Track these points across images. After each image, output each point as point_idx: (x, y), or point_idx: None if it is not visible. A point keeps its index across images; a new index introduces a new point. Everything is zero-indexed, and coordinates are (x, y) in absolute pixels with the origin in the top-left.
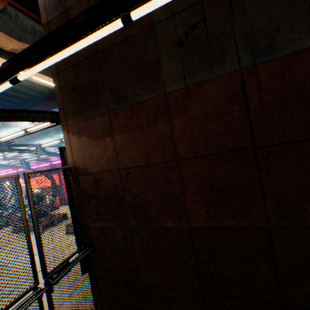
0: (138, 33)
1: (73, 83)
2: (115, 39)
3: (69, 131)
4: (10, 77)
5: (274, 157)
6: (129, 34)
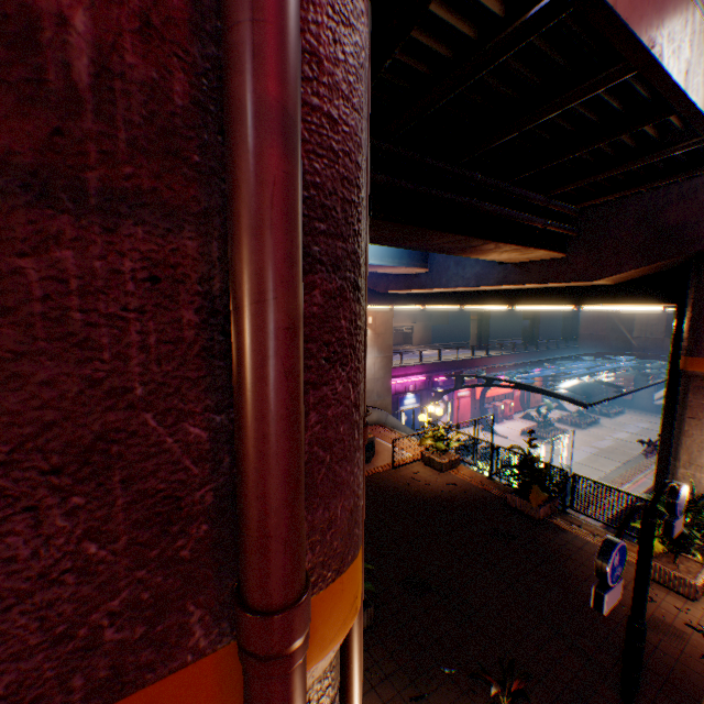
0: None
1: None
2: None
3: None
4: None
5: None
6: None
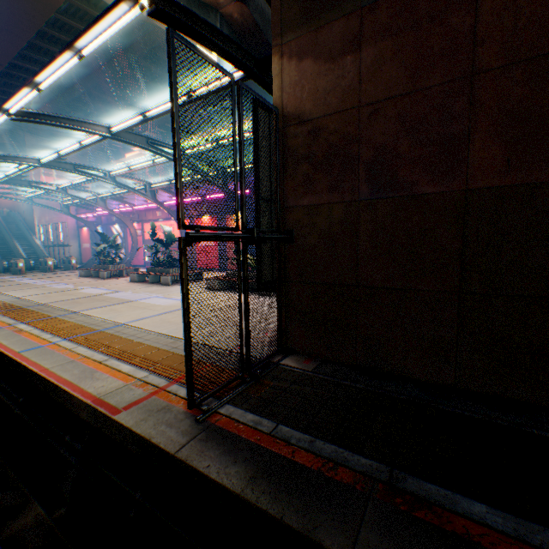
0: None
1: None
2: None
3: (283, 55)
4: None
5: None
6: None
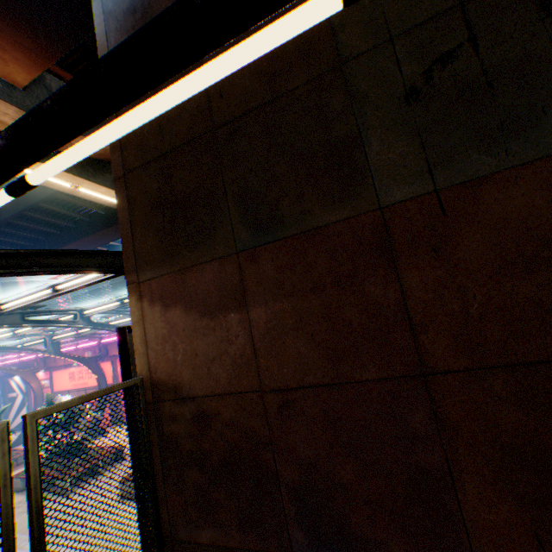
0: (306, 82)
1: (157, 193)
2: (253, 99)
3: (143, 294)
4: (8, 178)
5: None
6: (284, 86)
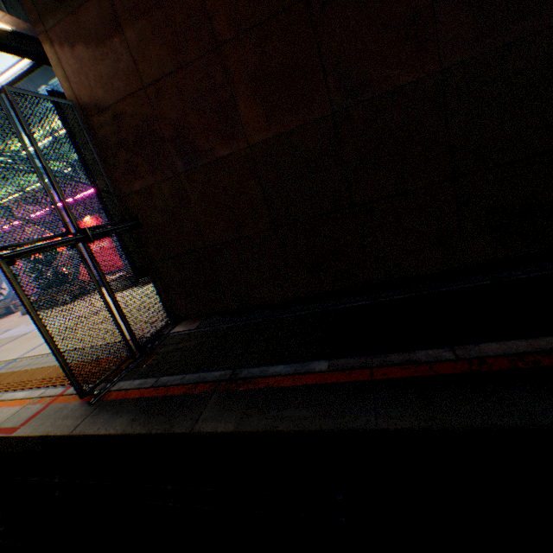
0: None
1: None
2: None
3: (53, 42)
4: None
5: (331, 8)
6: None
